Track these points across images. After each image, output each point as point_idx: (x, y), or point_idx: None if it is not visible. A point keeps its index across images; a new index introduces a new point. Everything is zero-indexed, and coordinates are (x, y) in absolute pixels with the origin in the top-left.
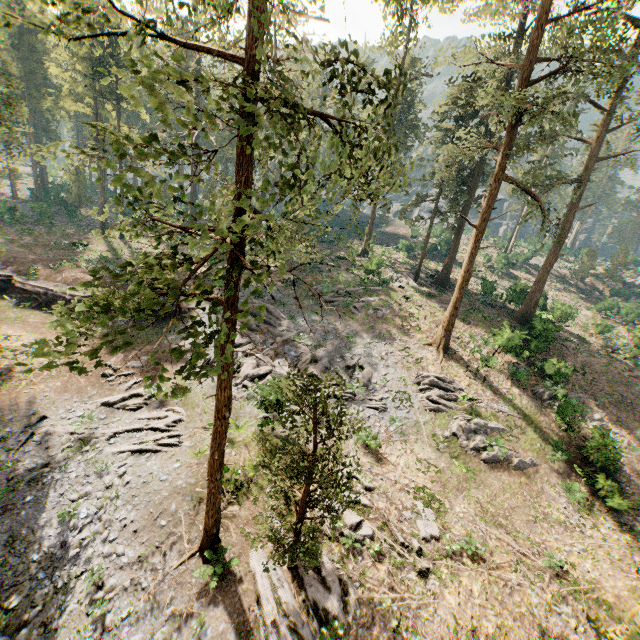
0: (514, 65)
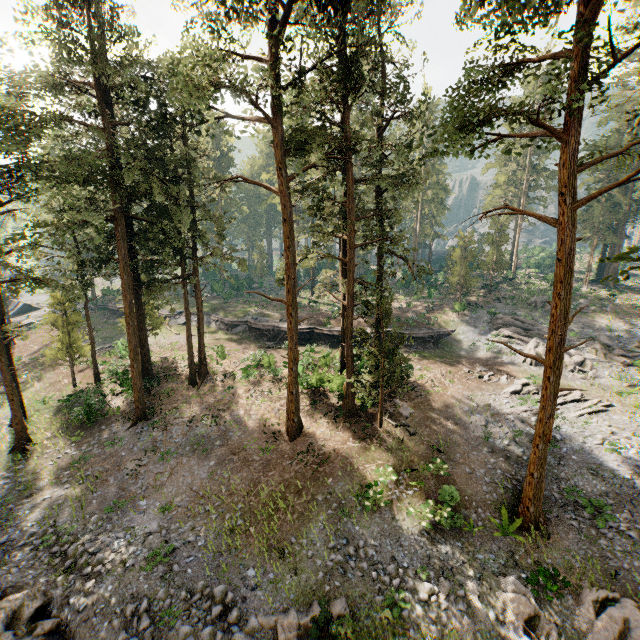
0: None
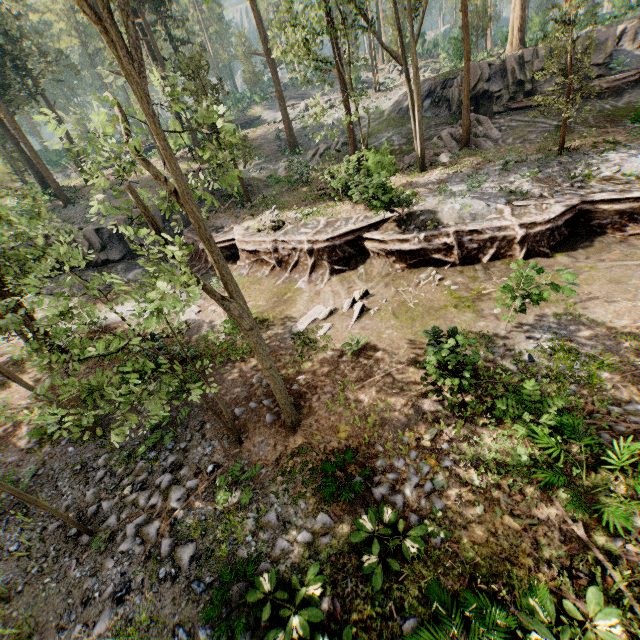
0: None
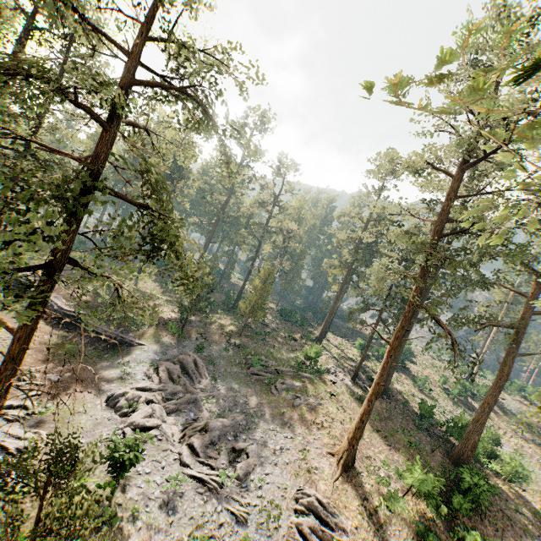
0: (429, 220)
